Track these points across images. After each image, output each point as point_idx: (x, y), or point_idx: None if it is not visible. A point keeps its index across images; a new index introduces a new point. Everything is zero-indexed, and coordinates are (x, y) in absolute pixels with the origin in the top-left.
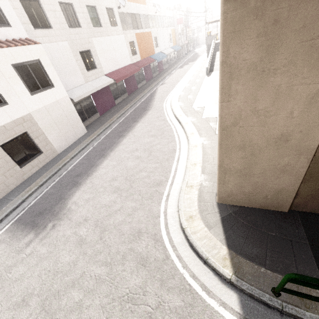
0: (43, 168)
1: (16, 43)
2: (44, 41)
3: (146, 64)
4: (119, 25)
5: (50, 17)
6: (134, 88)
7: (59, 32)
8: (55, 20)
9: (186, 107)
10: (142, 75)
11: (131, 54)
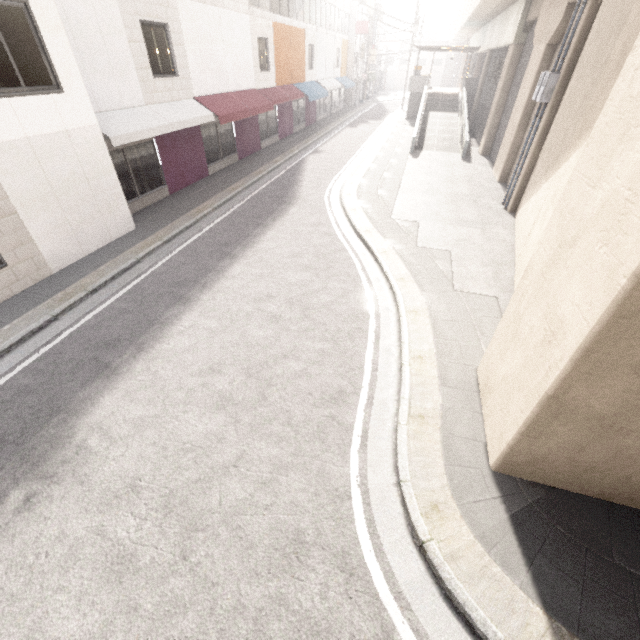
0: (1, 307)
1: None
2: None
3: (287, 98)
4: None
5: None
6: (253, 148)
7: None
8: None
9: (377, 215)
10: (274, 122)
11: (259, 67)
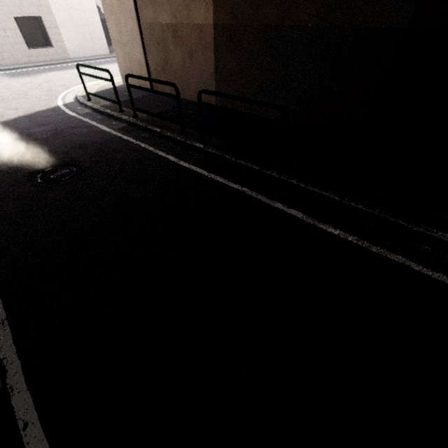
0: (49, 61)
1: None
2: None
3: None
4: None
5: None
6: None
7: None
8: None
9: None
10: None
11: None
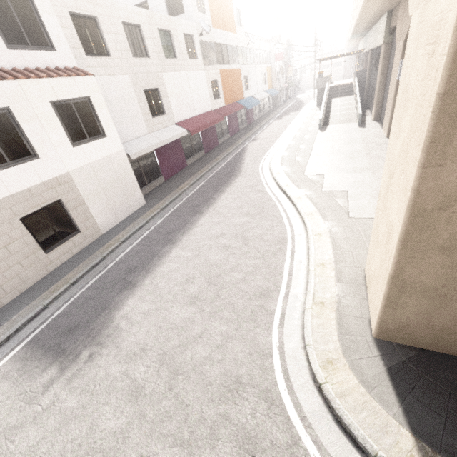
0: (78, 255)
1: (60, 73)
2: (97, 73)
3: (232, 111)
4: (199, 58)
5: (109, 42)
6: (213, 145)
7: (119, 62)
8: (115, 45)
9: (294, 174)
10: (226, 127)
11: (213, 97)
